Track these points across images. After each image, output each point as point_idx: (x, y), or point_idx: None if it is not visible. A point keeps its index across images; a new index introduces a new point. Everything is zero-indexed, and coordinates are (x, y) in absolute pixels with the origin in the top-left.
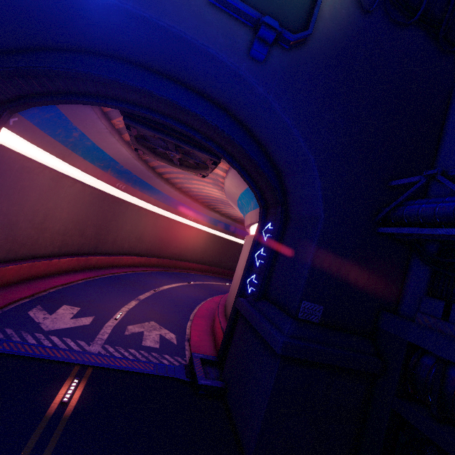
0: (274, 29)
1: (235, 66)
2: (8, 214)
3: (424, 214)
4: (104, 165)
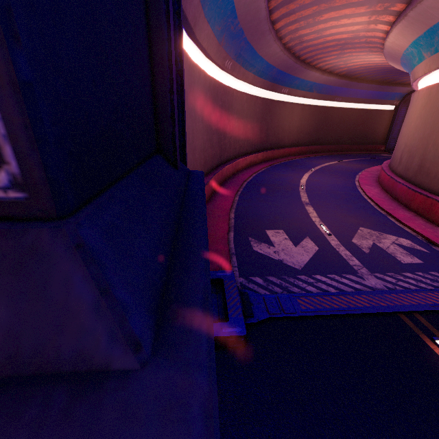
0: None
1: None
2: None
3: None
4: (220, 29)
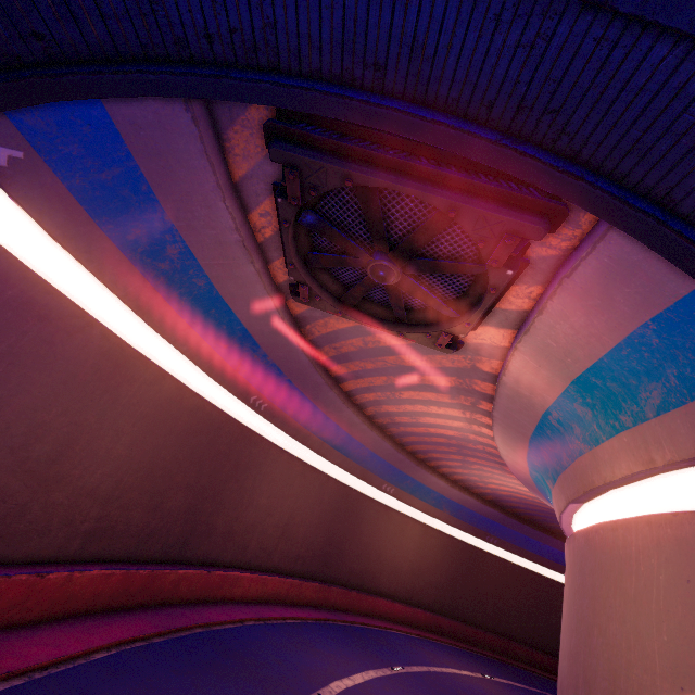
0: None
1: None
2: None
3: None
4: (229, 348)
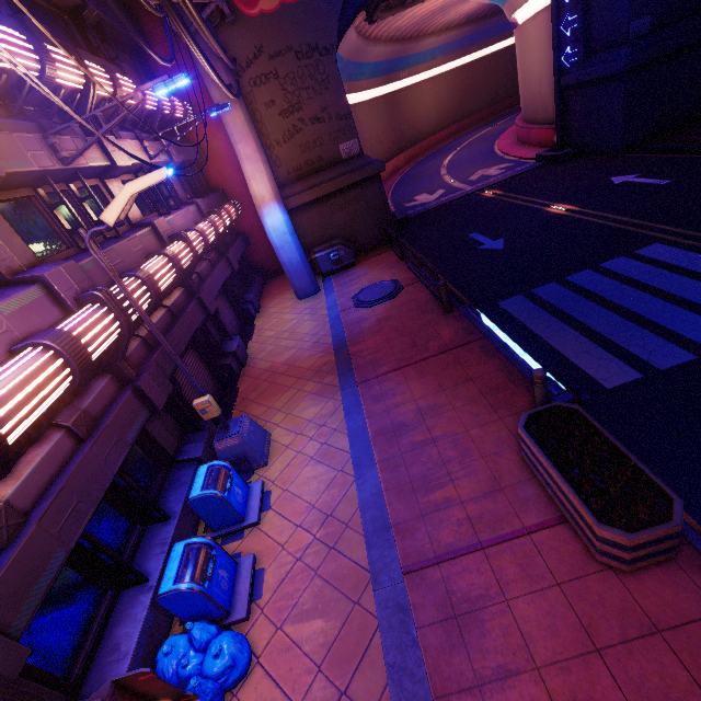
0: None
1: None
2: None
3: None
4: None
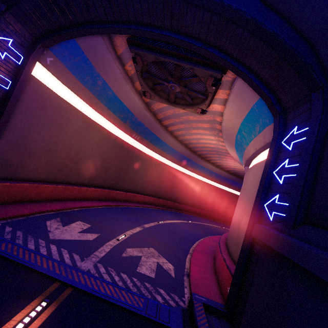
0: None
1: None
2: (49, 143)
3: None
4: (123, 116)
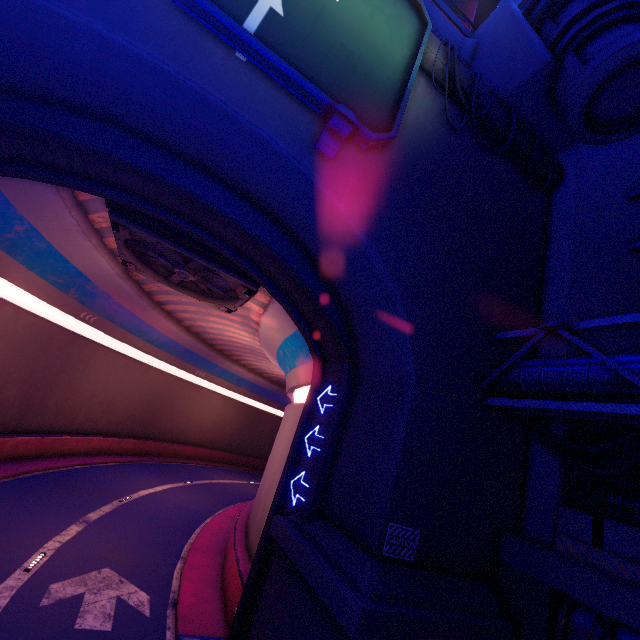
0: (351, 122)
1: (295, 158)
2: None
3: (548, 380)
4: (63, 281)
